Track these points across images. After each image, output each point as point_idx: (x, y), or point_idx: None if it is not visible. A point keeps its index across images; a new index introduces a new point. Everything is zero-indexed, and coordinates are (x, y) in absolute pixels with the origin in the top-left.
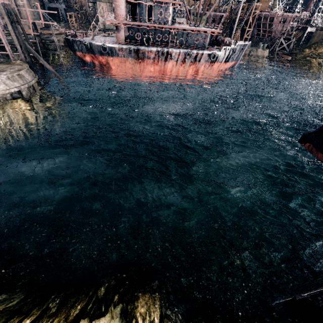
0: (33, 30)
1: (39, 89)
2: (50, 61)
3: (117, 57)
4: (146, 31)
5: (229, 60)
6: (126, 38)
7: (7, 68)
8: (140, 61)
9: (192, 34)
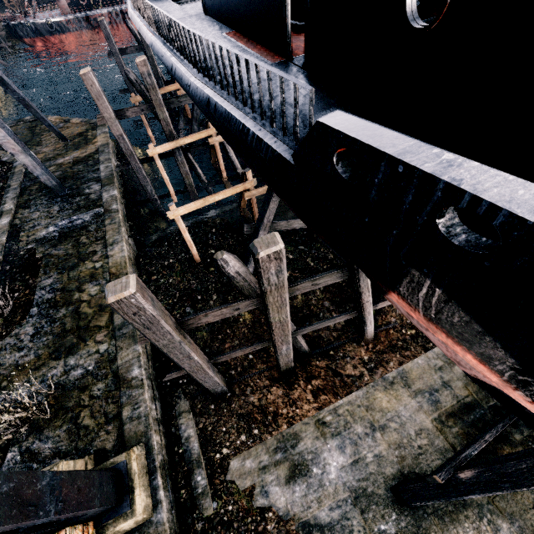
0: None
1: None
2: None
3: (70, 33)
4: None
5: None
6: (70, 6)
7: None
8: (98, 32)
9: None
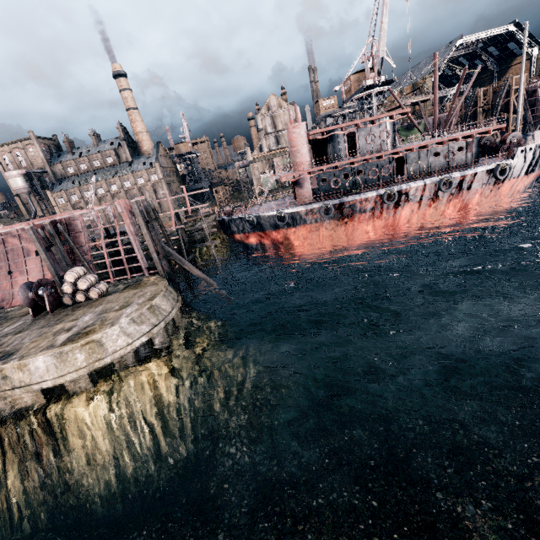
0: (175, 222)
1: (183, 318)
2: (196, 258)
3: (303, 226)
4: (349, 171)
5: (534, 169)
6: (314, 192)
7: (134, 296)
8: (346, 221)
9: (438, 149)
